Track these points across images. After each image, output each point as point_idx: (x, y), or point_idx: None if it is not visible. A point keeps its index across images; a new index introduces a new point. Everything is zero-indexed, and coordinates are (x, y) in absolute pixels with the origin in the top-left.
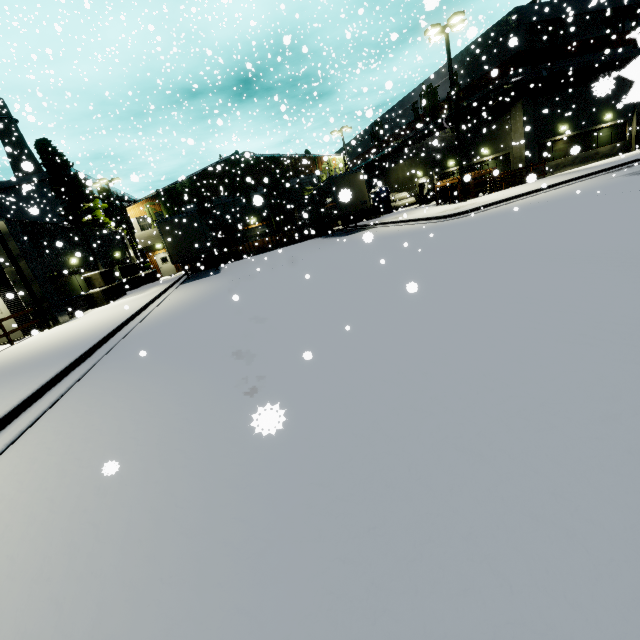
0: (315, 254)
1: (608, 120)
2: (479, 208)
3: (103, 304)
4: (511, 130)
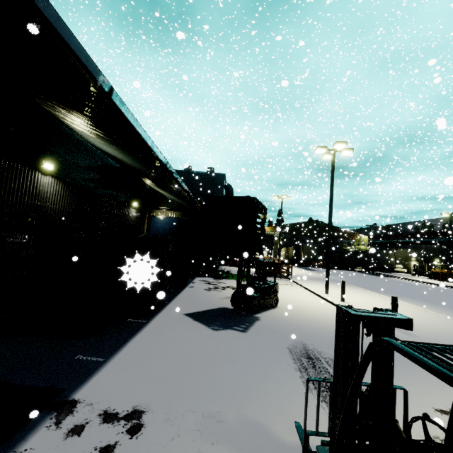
0: (376, 279)
1: None
2: None
3: None
4: None
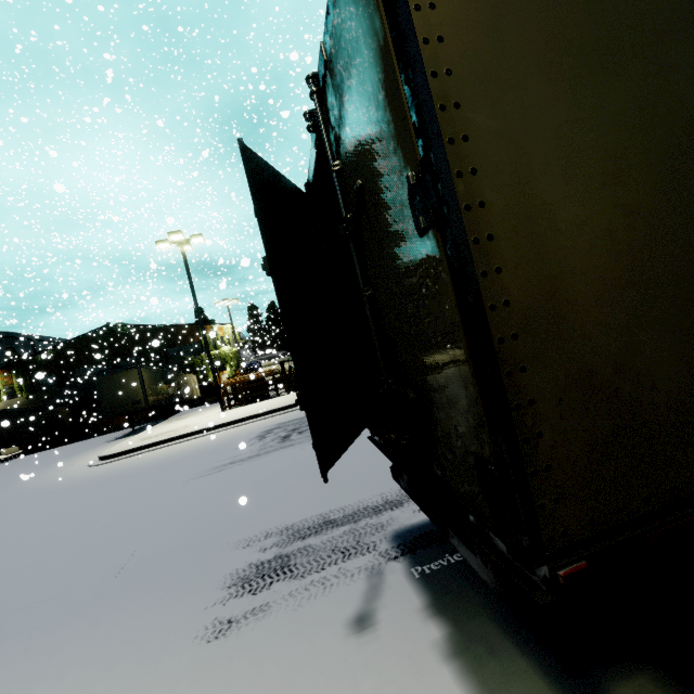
0: None
1: None
2: (134, 450)
3: None
4: None
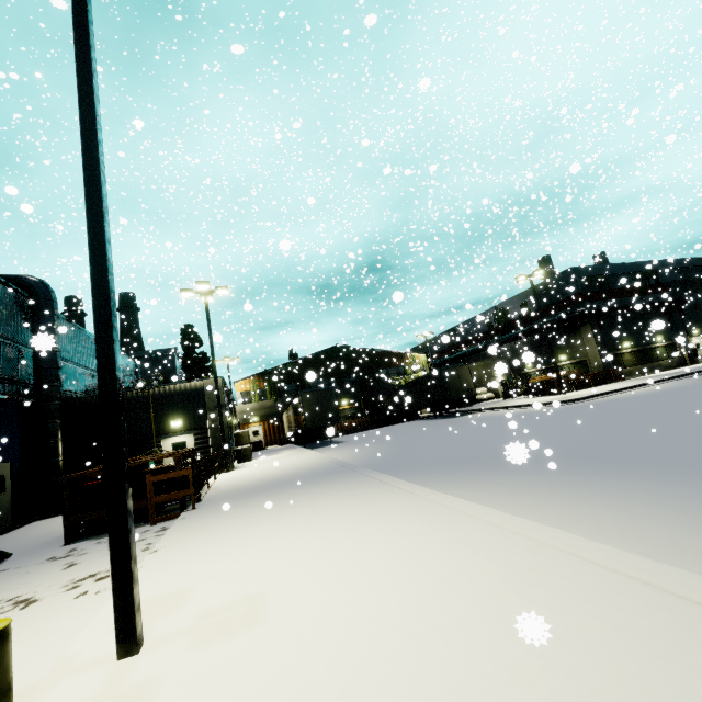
0: (450, 426)
1: (660, 341)
2: (590, 397)
3: (249, 459)
4: (584, 343)
